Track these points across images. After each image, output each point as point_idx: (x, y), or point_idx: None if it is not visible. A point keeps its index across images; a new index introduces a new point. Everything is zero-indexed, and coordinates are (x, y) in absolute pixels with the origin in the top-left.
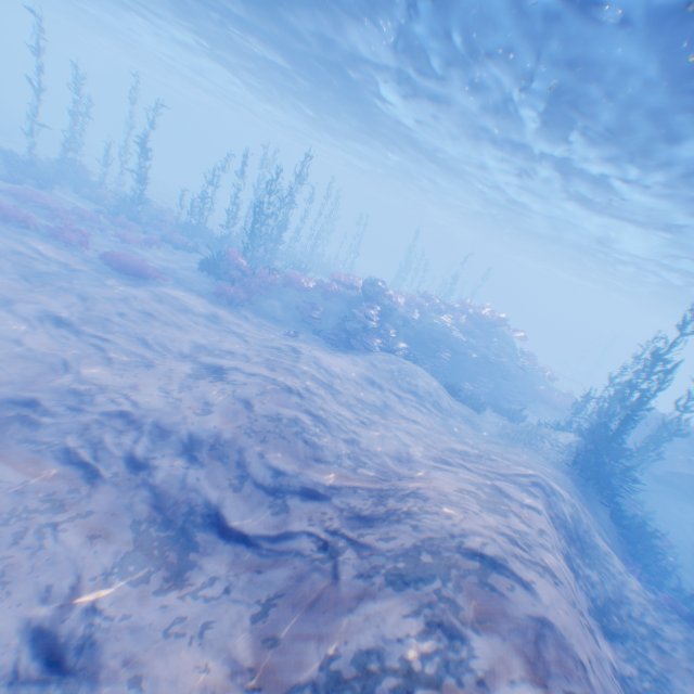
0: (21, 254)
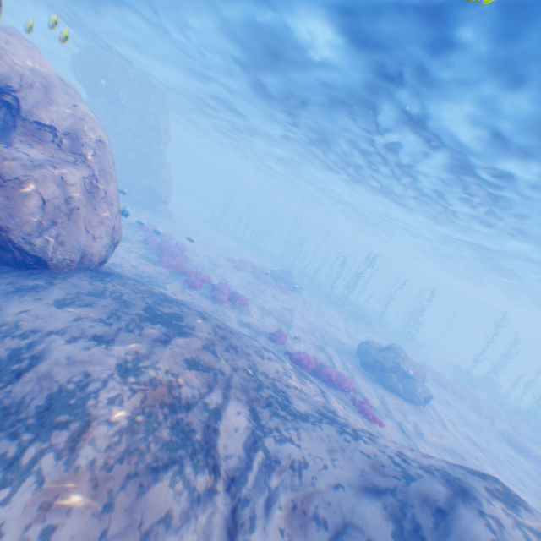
0: (456, 407)
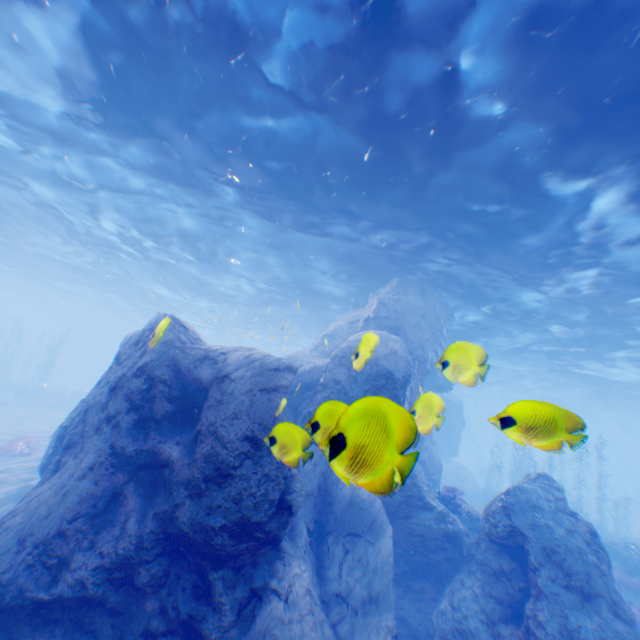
0: None
